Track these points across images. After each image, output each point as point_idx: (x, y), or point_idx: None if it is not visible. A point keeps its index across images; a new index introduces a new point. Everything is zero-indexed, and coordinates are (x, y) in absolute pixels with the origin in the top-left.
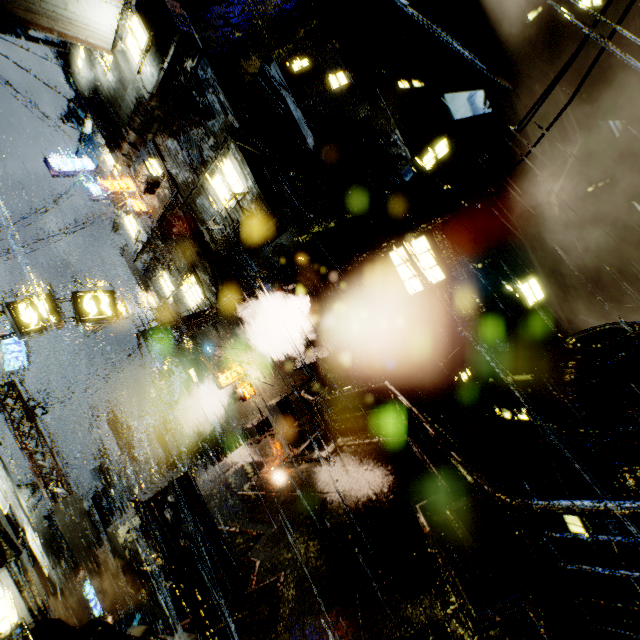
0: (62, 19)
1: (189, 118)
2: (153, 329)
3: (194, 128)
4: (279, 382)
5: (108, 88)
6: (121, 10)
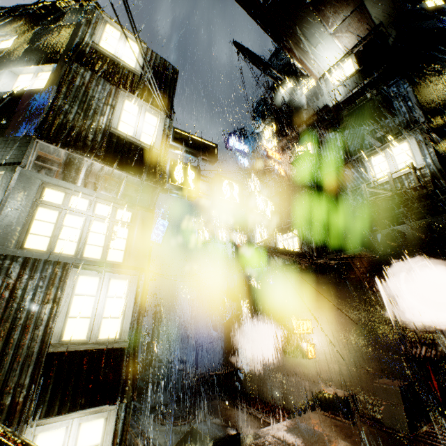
0: (308, 52)
1: (361, 119)
2: (277, 249)
3: (362, 125)
4: (355, 359)
5: (300, 100)
6: (343, 55)
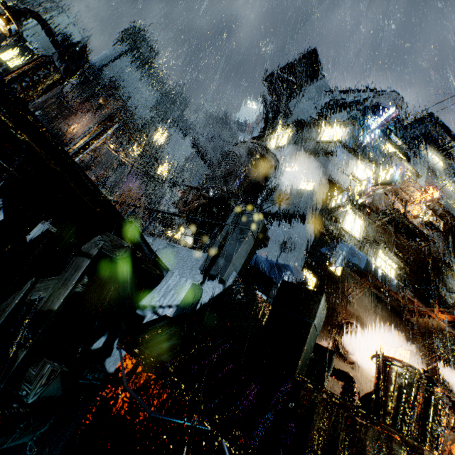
0: None
1: (450, 247)
2: None
3: (450, 252)
4: None
5: (445, 188)
6: None
